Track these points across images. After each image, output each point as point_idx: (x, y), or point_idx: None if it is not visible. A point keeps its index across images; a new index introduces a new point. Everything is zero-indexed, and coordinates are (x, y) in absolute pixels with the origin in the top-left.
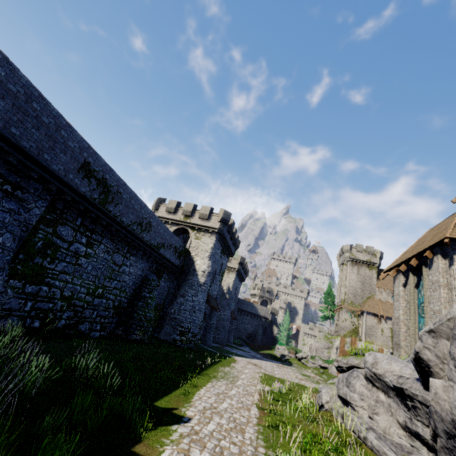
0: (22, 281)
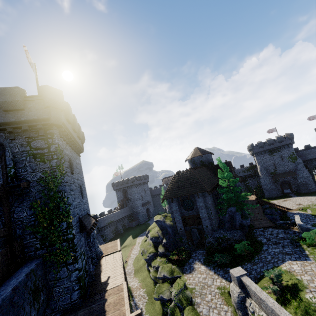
0: None
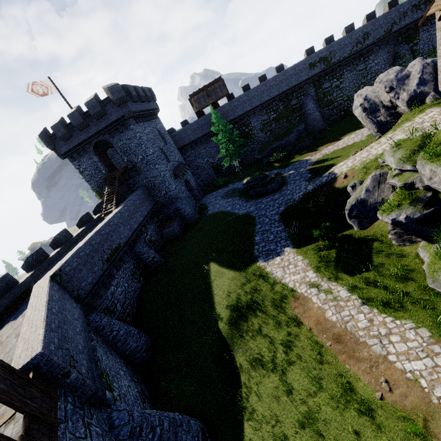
0: (326, 107)
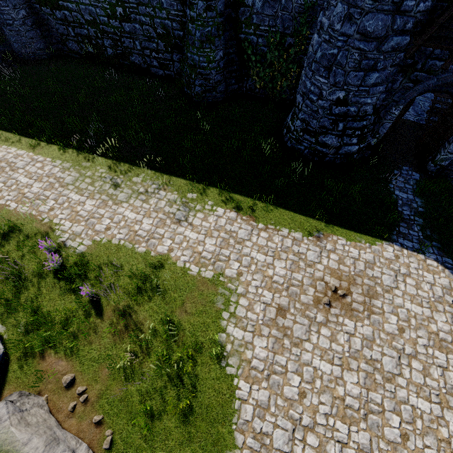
0: (49, 8)
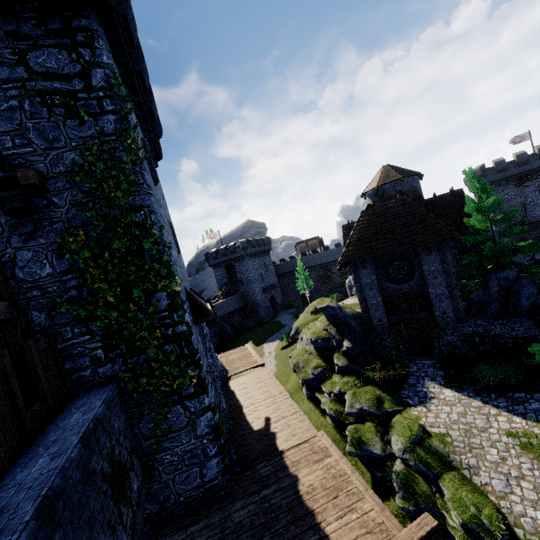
0: None
